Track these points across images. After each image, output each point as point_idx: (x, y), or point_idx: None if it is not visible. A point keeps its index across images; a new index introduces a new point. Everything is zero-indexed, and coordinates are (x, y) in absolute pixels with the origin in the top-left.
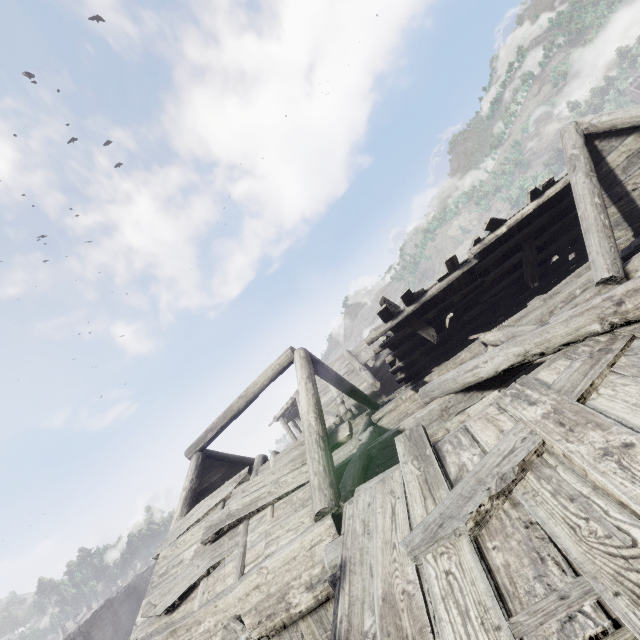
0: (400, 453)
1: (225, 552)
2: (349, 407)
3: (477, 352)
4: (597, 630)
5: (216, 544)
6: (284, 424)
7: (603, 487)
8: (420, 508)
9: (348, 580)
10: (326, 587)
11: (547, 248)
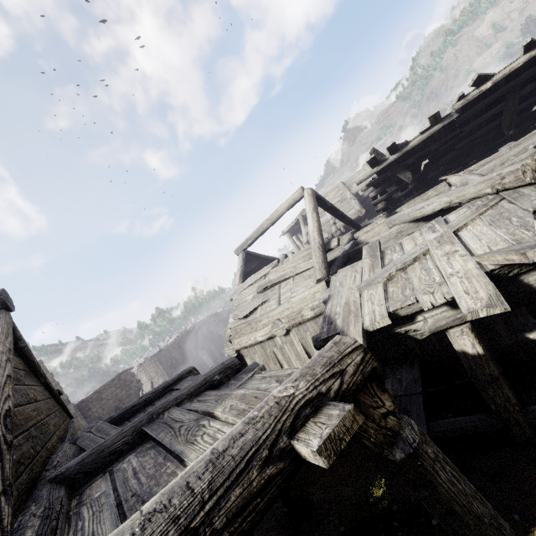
0: (363, 254)
1: (269, 296)
2: (339, 227)
3: (441, 191)
4: (411, 303)
5: (264, 293)
6: (290, 237)
7: (438, 266)
8: (367, 276)
9: (331, 300)
10: (320, 309)
11: (533, 96)
